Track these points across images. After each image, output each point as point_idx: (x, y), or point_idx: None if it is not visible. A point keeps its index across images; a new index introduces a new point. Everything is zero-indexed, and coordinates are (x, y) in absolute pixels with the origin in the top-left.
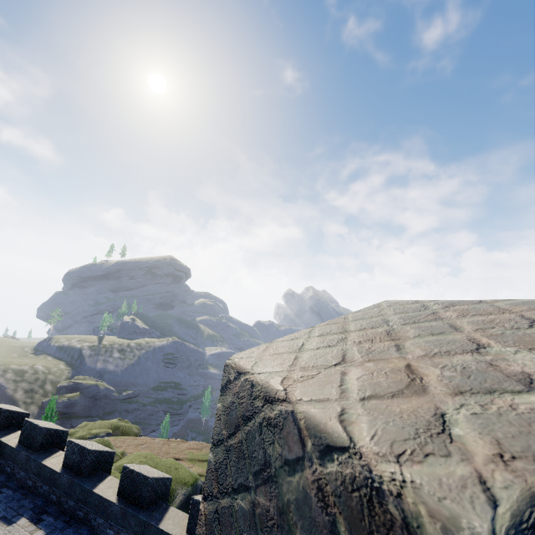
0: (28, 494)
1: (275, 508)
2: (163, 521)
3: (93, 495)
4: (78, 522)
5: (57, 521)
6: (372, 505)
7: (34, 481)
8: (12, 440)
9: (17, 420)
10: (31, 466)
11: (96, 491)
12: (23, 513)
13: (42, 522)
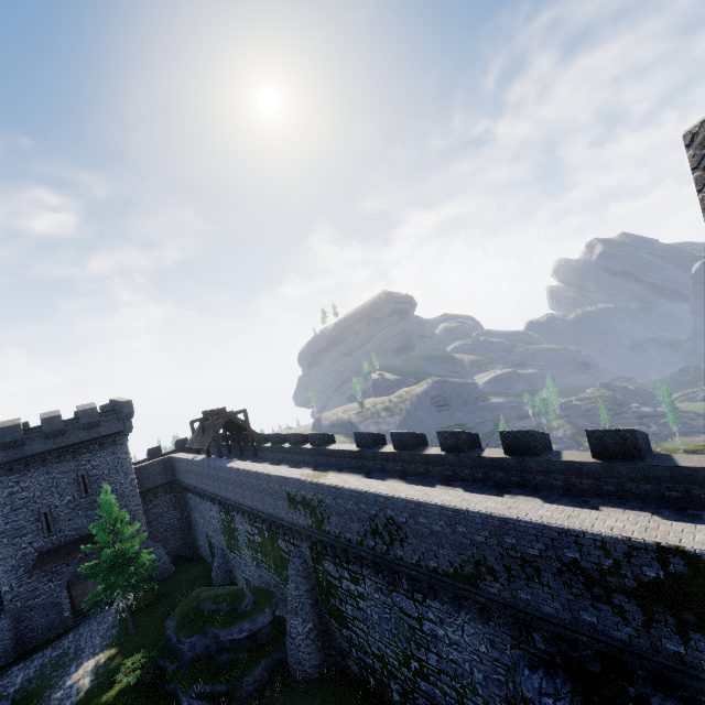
0: (426, 477)
1: None
2: (562, 457)
3: (483, 459)
4: (481, 482)
5: (463, 483)
6: None
7: (425, 467)
8: (388, 450)
9: (379, 440)
10: (416, 459)
11: (484, 456)
12: (434, 484)
13: (453, 485)
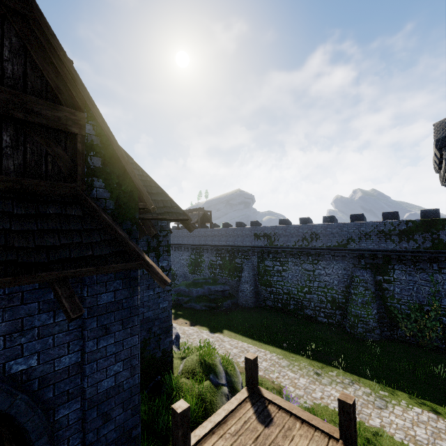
0: None
1: (444, 123)
2: None
3: None
4: None
5: None
6: None
7: None
8: None
9: (290, 223)
10: None
11: None
12: None
13: None
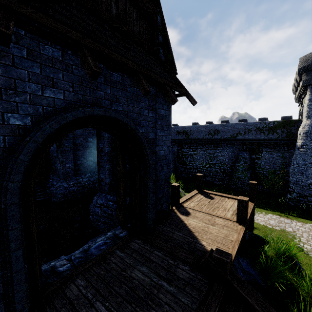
0: None
1: (306, 57)
2: None
3: None
4: None
5: None
6: (310, 53)
7: None
8: None
9: None
10: None
11: None
12: None
13: None
